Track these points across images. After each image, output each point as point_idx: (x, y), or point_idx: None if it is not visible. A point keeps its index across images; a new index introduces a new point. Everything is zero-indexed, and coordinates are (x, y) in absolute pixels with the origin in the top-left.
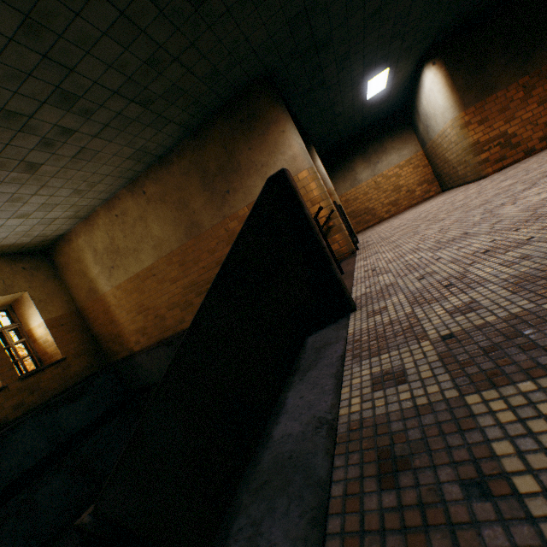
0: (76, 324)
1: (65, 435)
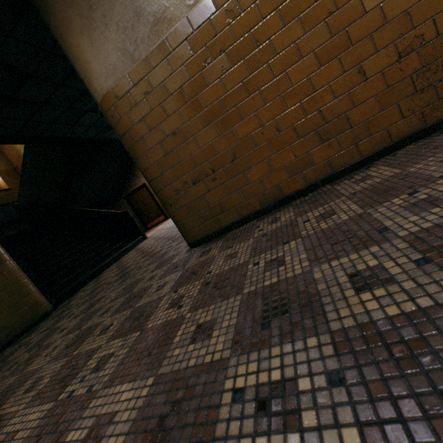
0: (15, 175)
1: (15, 217)
